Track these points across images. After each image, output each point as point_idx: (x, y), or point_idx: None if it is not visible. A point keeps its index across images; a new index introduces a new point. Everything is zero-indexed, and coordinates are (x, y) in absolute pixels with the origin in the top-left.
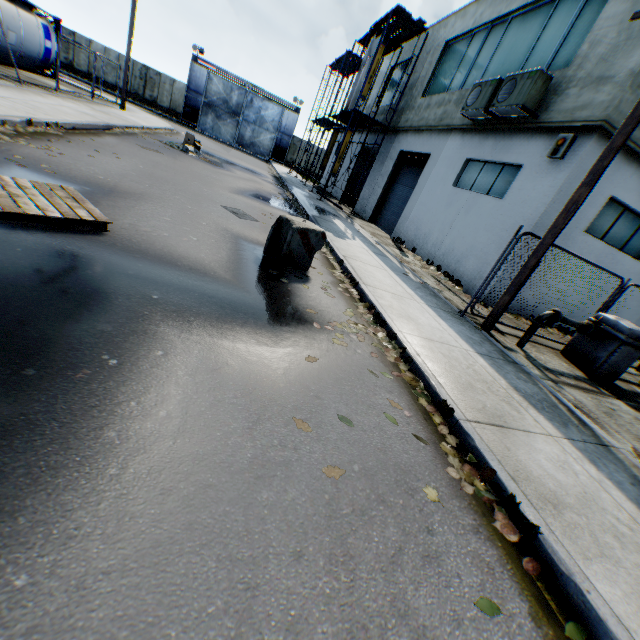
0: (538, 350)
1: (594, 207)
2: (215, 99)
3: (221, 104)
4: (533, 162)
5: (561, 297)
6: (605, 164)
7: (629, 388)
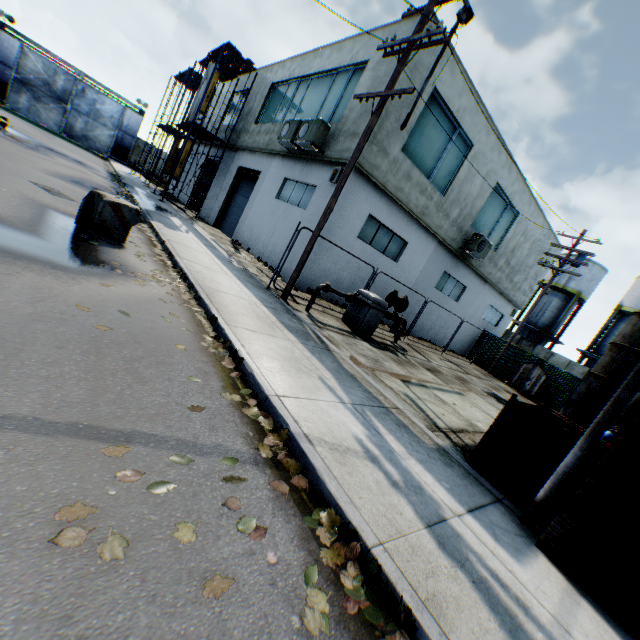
0: (323, 315)
1: (361, 220)
2: (33, 78)
3: (42, 85)
4: (323, 184)
5: (350, 286)
6: (343, 185)
7: (382, 341)
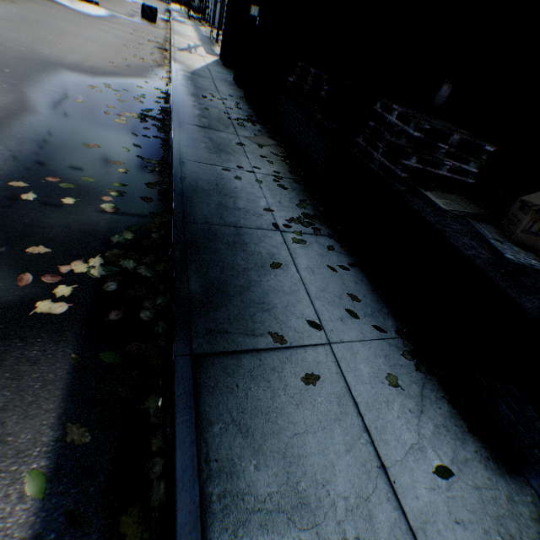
0: None
1: None
2: None
3: None
4: None
5: None
6: None
7: None
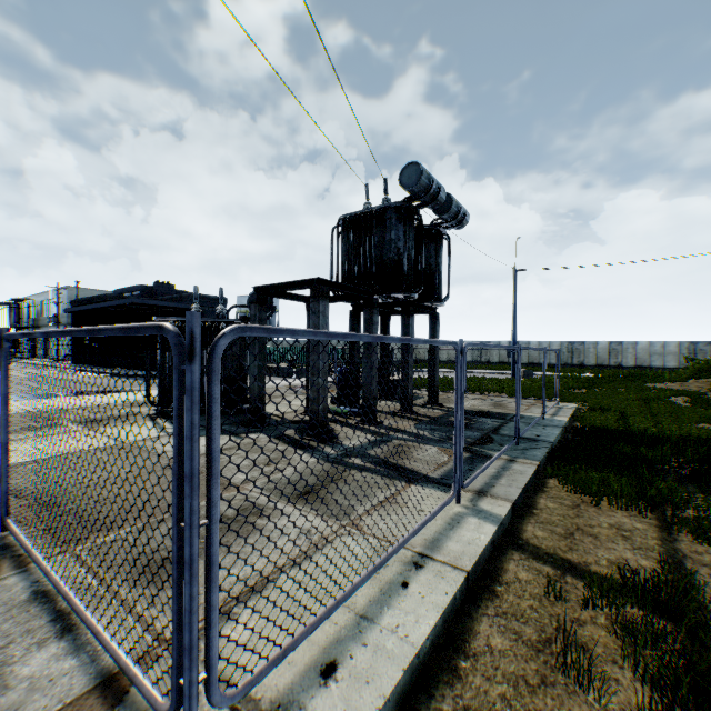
0: None
1: None
2: None
3: None
4: None
5: None
6: None
7: None
